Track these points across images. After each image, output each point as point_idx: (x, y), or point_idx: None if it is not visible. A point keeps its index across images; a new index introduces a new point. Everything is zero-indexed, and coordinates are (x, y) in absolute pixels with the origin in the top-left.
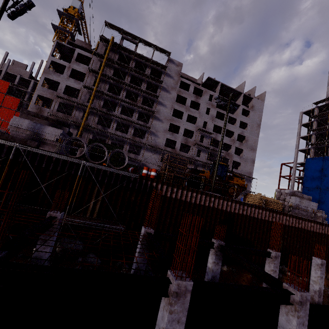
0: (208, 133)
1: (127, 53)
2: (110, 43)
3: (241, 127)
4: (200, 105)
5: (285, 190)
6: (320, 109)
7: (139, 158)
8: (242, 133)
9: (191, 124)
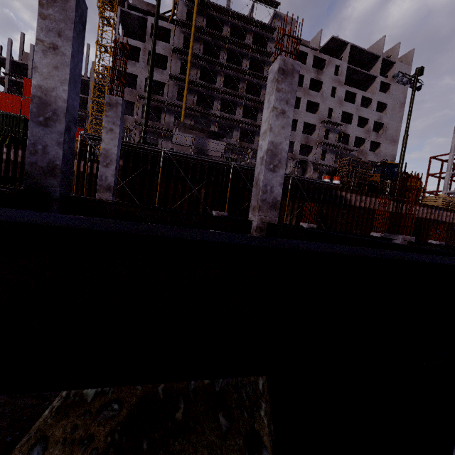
0: (336, 125)
1: (217, 14)
2: (196, 1)
3: (376, 110)
4: (323, 83)
5: None
6: None
7: None
8: (380, 119)
9: (312, 115)
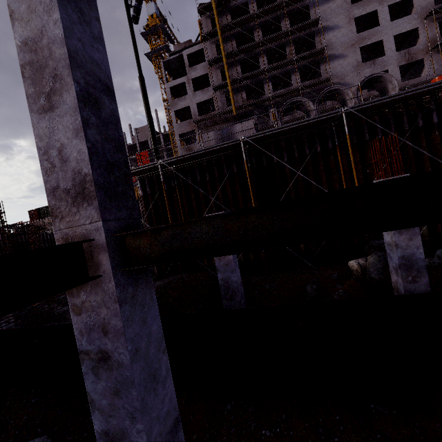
0: None
1: (238, 0)
2: (213, 5)
3: None
4: None
5: None
6: None
7: None
8: None
9: (404, 19)
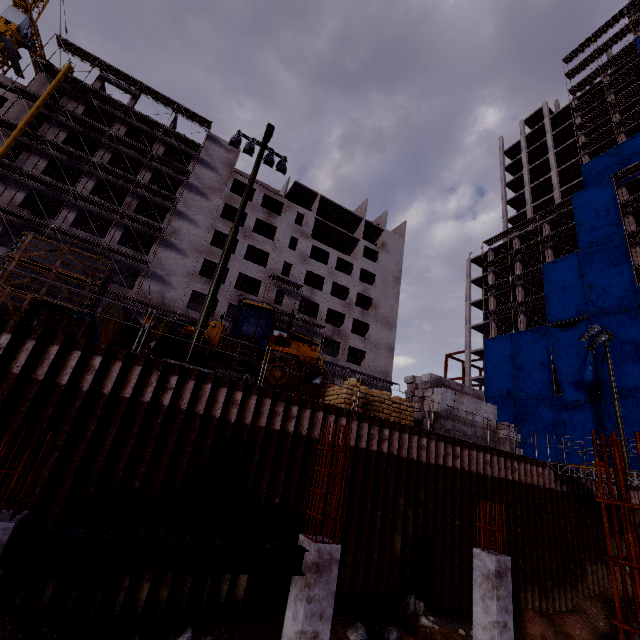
0: (294, 286)
1: (108, 107)
2: (59, 74)
3: (367, 282)
4: (277, 229)
5: (422, 376)
6: (496, 253)
7: None
8: (366, 292)
9: (255, 266)
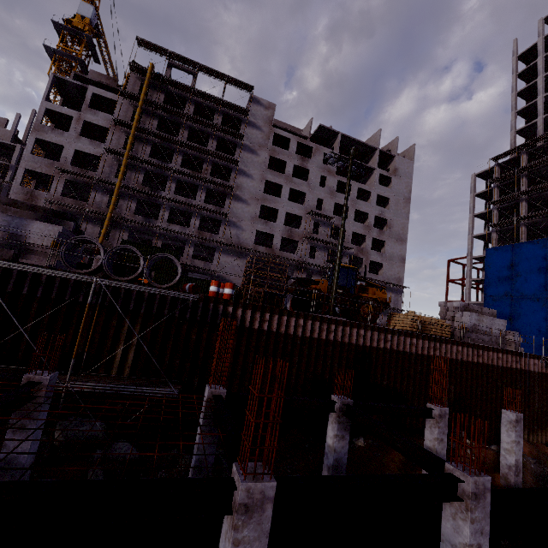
0: (327, 218)
1: (179, 91)
2: (148, 74)
3: (380, 204)
4: (310, 171)
5: (453, 303)
6: (502, 168)
7: (212, 266)
8: (381, 214)
9: (297, 205)
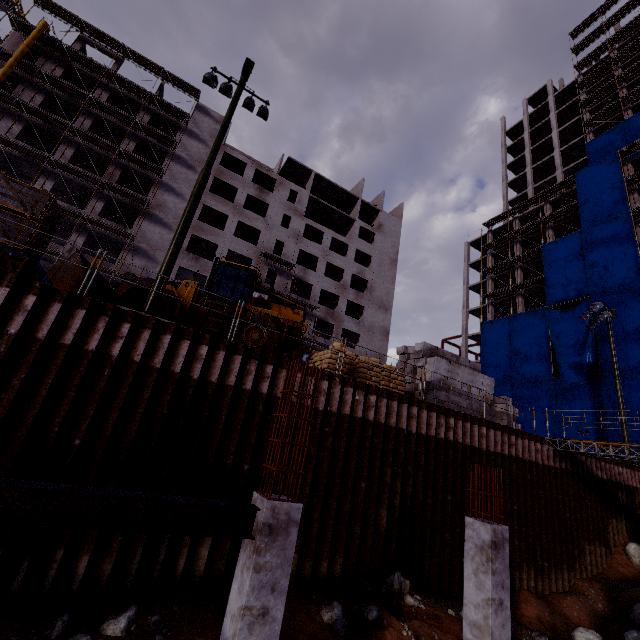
0: (286, 265)
1: (88, 71)
2: (34, 32)
3: (362, 265)
4: (269, 206)
5: (415, 346)
6: (496, 236)
7: None
8: (361, 273)
9: (246, 243)
